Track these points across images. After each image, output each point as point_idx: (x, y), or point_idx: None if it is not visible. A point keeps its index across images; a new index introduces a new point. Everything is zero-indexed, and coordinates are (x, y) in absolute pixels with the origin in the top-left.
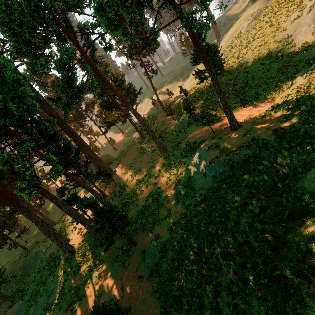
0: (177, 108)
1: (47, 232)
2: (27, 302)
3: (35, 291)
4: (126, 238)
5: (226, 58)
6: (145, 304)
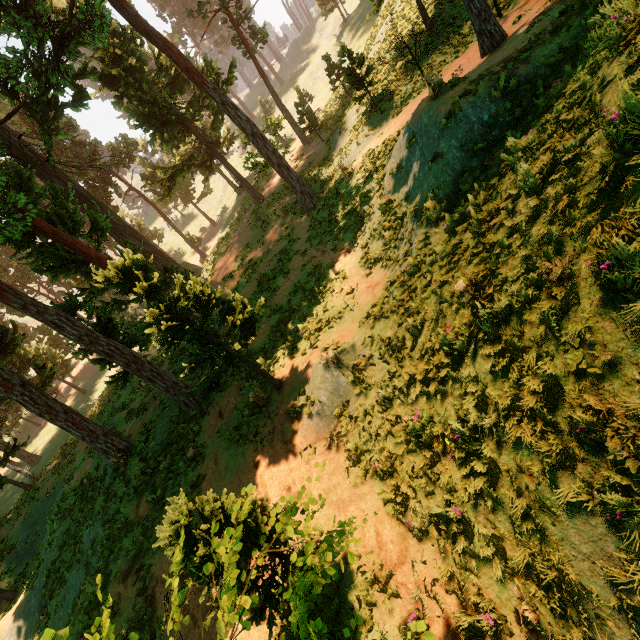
0: (328, 119)
1: (43, 409)
2: (42, 591)
3: (56, 562)
4: (253, 384)
5: None
6: (334, 501)
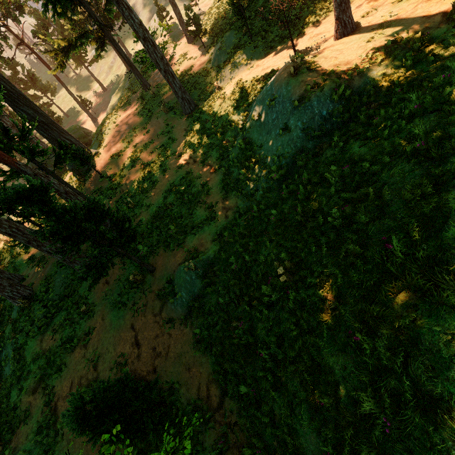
0: (211, 25)
1: None
2: None
3: None
4: (133, 263)
5: None
6: (184, 363)
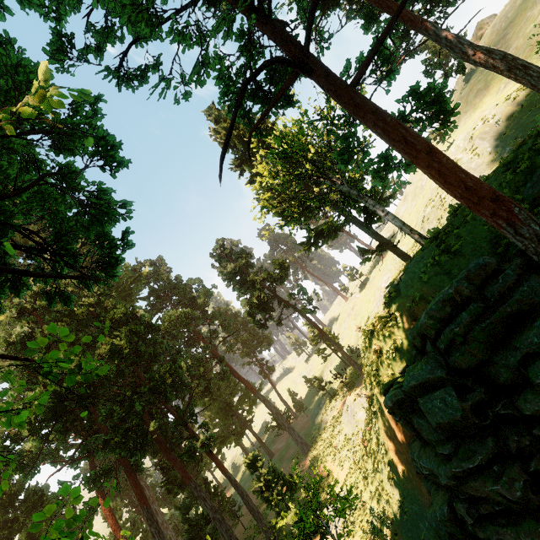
0: (308, 404)
1: None
2: None
3: None
4: None
5: (342, 340)
6: None
